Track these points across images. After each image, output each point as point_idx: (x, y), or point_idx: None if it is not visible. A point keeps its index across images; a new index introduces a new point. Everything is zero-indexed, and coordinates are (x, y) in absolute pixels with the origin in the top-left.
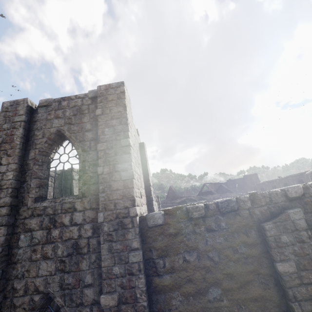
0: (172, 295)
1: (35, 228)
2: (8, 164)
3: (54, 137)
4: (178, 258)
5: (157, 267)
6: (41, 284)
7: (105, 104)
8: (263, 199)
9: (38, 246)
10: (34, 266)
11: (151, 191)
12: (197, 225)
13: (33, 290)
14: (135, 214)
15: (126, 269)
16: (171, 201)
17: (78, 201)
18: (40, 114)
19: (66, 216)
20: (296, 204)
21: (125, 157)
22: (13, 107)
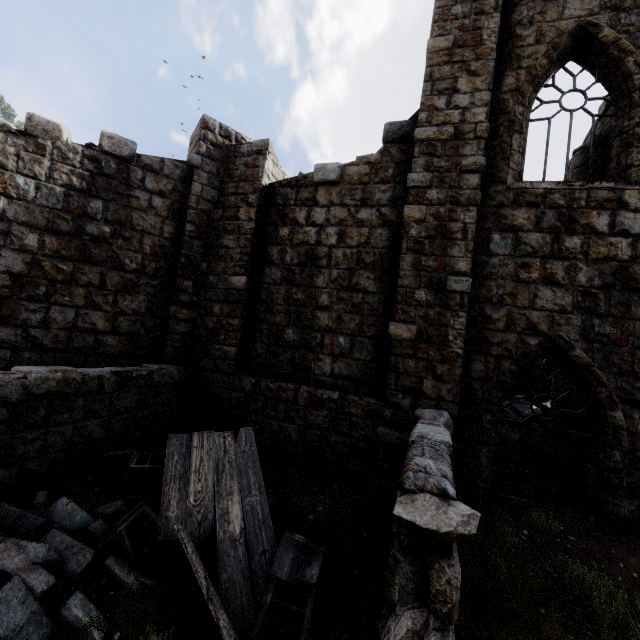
0: None
1: (524, 227)
2: (473, 91)
3: (565, 43)
4: None
5: None
6: (541, 321)
7: None
8: None
9: (533, 260)
10: (525, 291)
11: None
12: None
13: (525, 327)
14: None
15: None
16: None
17: (634, 188)
18: None
19: (600, 215)
20: None
21: None
22: None
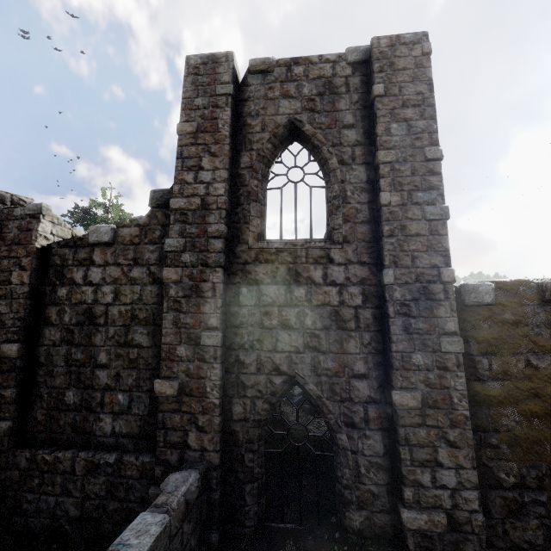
0: (503, 411)
1: (264, 281)
2: (214, 169)
3: (282, 132)
4: (516, 360)
5: (477, 368)
6: (282, 362)
7: (389, 75)
8: None
9: (273, 309)
10: (269, 336)
11: None
12: None
13: (271, 368)
14: (451, 279)
15: (435, 361)
16: None
17: (336, 247)
18: (252, 88)
19: (316, 269)
20: None
21: (431, 180)
22: (208, 67)
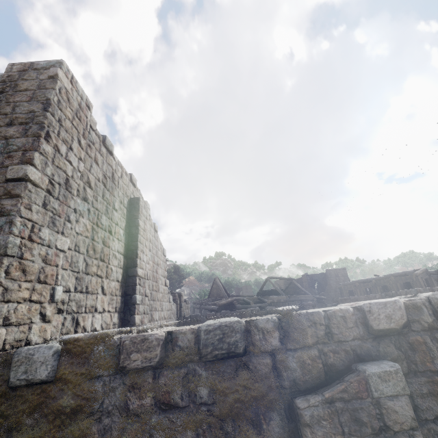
0: None
1: None
2: None
3: None
4: None
5: None
6: None
7: (8, 95)
8: (310, 328)
9: None
10: None
11: (136, 285)
12: (135, 390)
13: None
14: None
15: None
16: (213, 301)
17: None
18: None
19: None
20: (390, 347)
21: (4, 204)
22: None
